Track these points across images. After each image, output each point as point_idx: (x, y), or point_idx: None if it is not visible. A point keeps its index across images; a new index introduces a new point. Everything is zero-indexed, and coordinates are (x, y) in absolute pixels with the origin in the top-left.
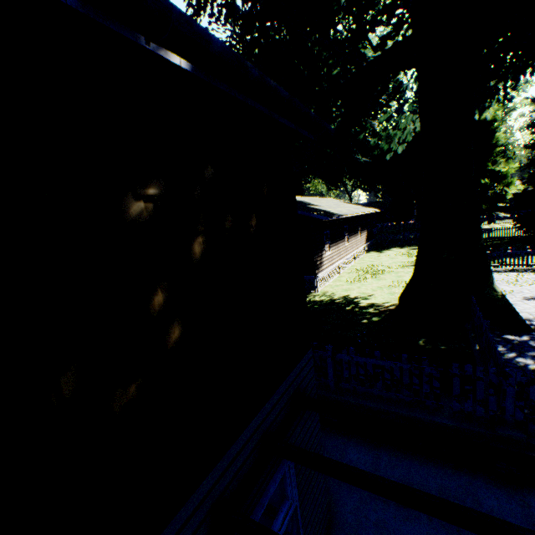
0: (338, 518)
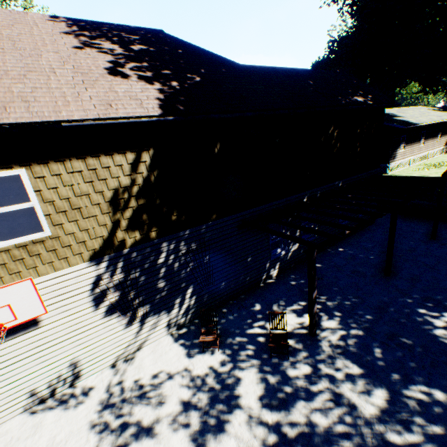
0: (378, 222)
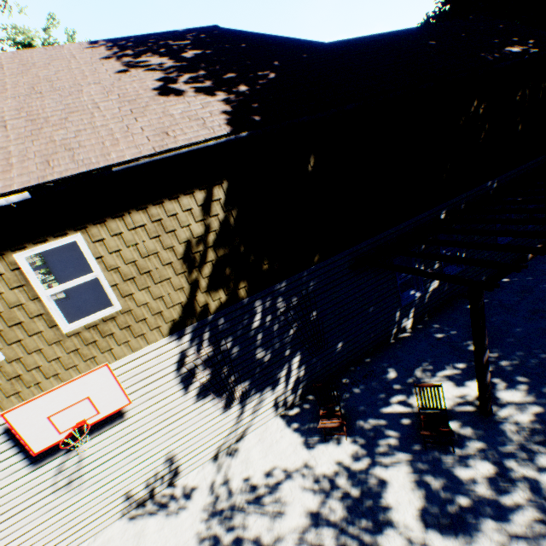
0: None
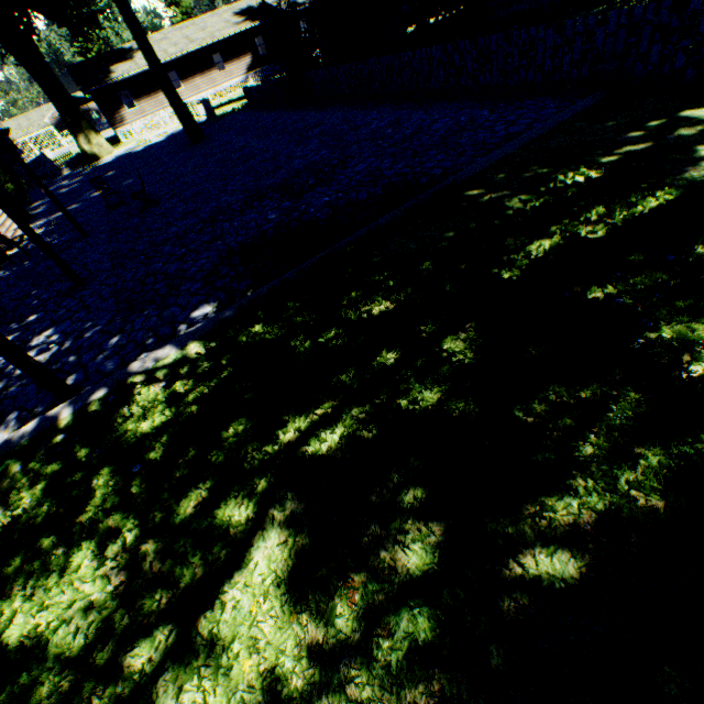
0: None
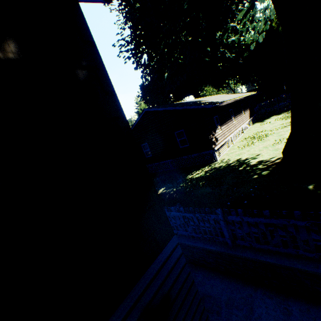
0: None
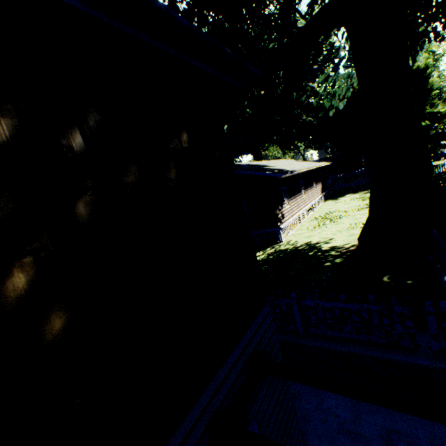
0: None
